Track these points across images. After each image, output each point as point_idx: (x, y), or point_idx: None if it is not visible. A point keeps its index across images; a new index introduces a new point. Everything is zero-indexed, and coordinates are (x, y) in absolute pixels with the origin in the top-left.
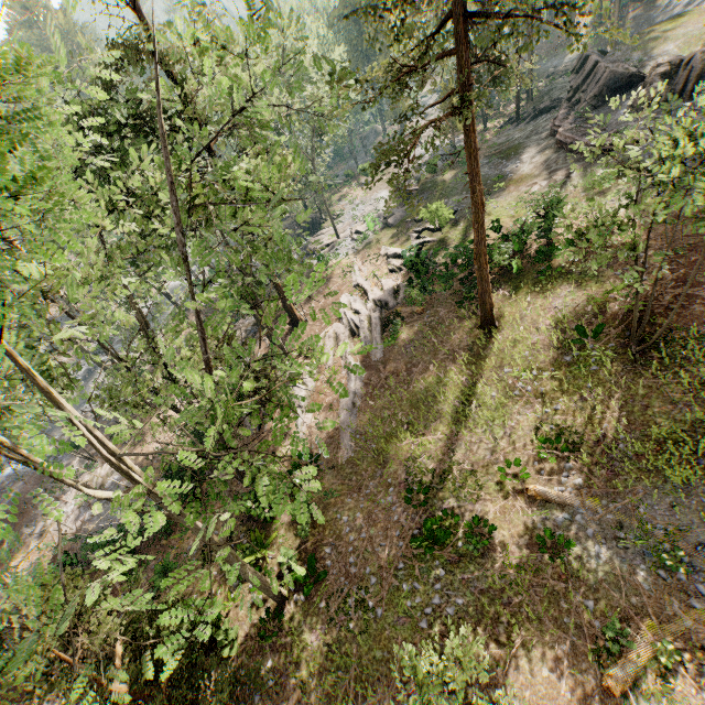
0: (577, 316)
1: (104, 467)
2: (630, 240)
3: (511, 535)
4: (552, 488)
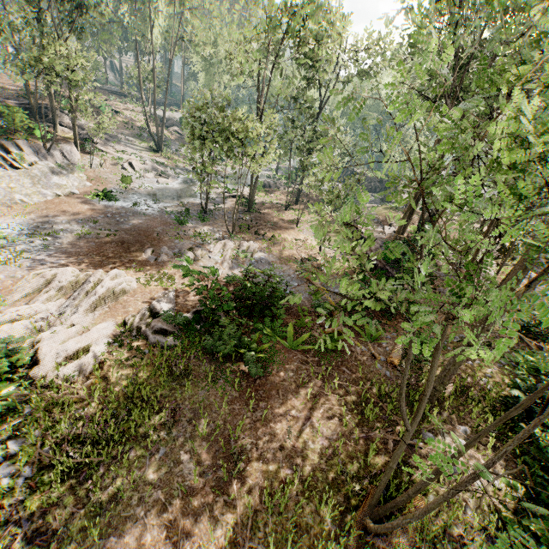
0: None
1: (251, 243)
2: None
3: None
4: None
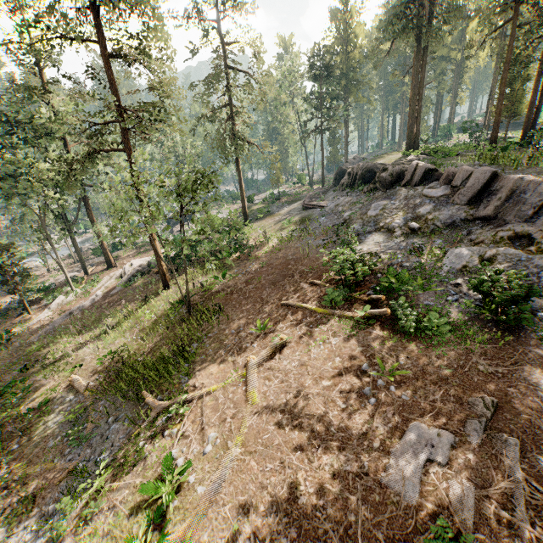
0: (199, 289)
1: None
2: (260, 255)
3: (38, 401)
4: (87, 381)
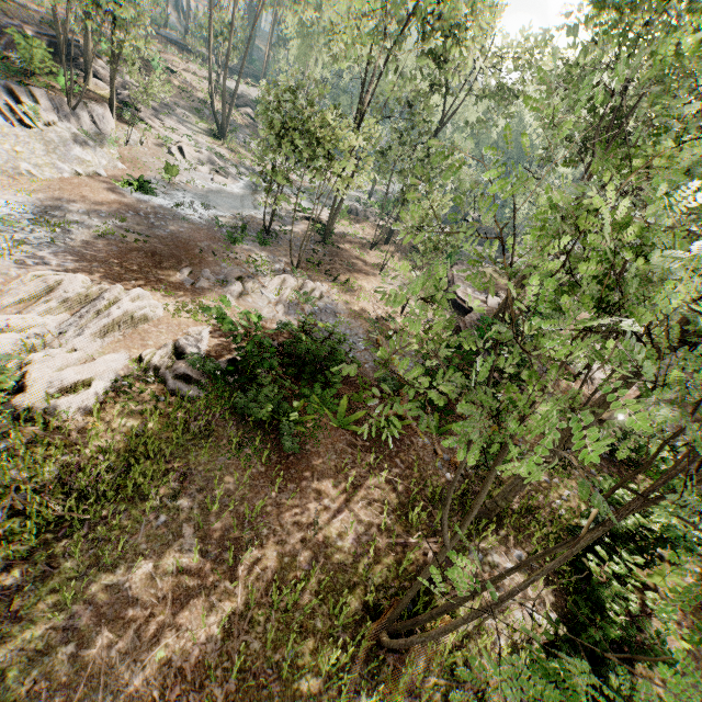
0: None
1: (318, 285)
2: None
3: None
4: None
